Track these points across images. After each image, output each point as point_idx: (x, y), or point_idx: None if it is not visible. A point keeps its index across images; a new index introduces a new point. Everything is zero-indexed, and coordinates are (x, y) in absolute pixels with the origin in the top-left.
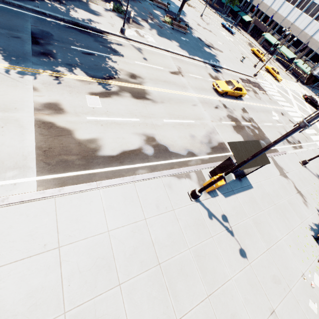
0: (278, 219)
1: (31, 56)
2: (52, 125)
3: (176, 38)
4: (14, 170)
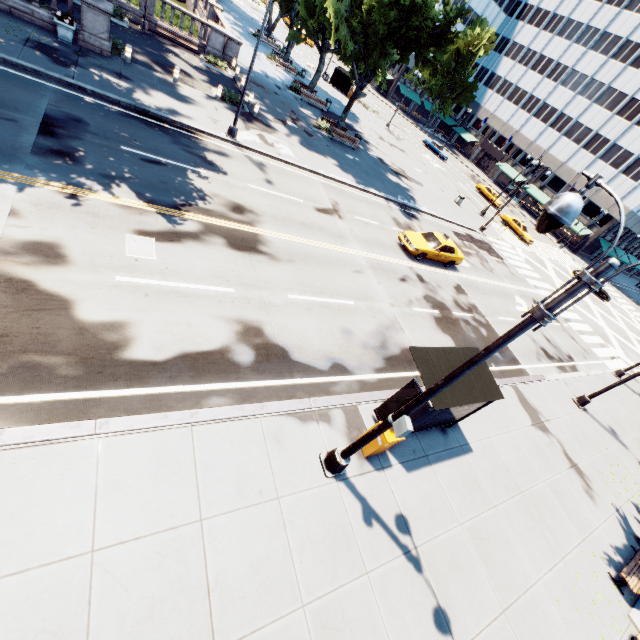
0: (529, 530)
1: (28, 154)
2: (28, 287)
3: (335, 155)
4: None
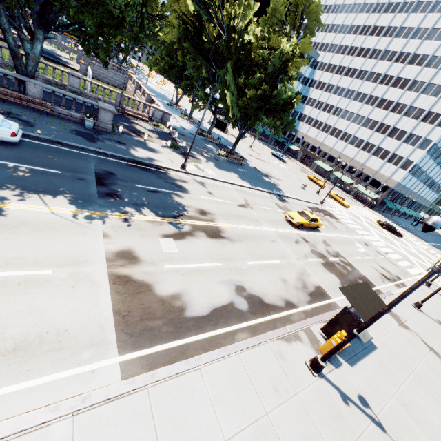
0: (427, 395)
1: (97, 198)
2: (128, 279)
3: (234, 170)
4: (90, 348)
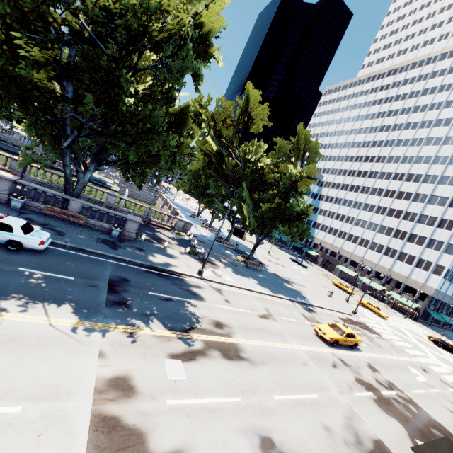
0: None
1: (104, 307)
2: (116, 424)
3: (253, 275)
4: None
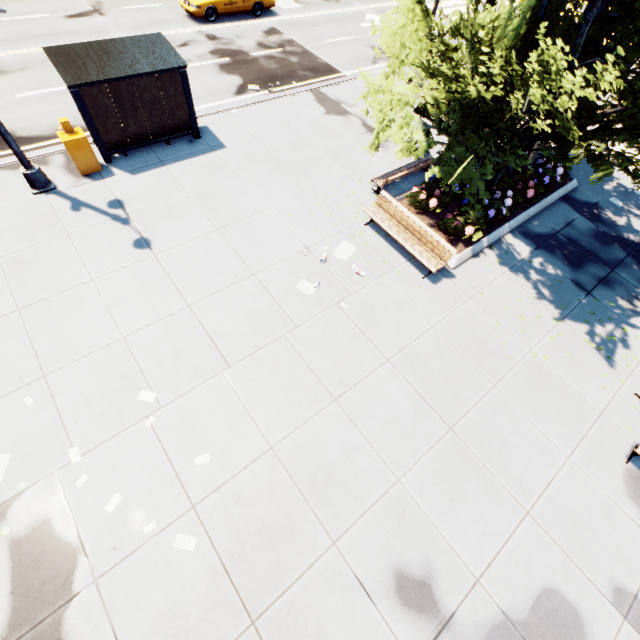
0: (277, 182)
1: None
2: None
3: None
4: None
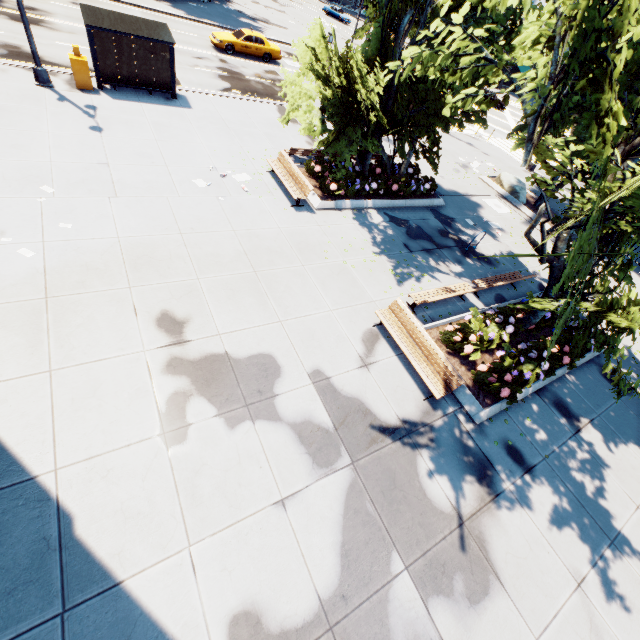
0: (218, 135)
1: None
2: None
3: (173, 1)
4: None
